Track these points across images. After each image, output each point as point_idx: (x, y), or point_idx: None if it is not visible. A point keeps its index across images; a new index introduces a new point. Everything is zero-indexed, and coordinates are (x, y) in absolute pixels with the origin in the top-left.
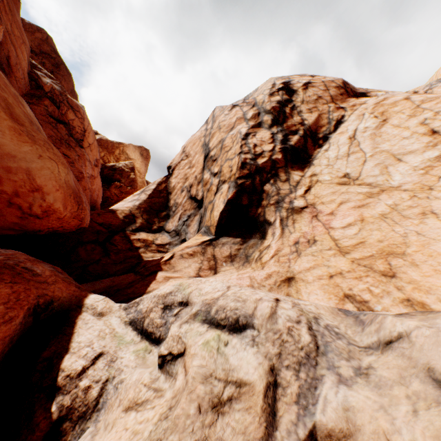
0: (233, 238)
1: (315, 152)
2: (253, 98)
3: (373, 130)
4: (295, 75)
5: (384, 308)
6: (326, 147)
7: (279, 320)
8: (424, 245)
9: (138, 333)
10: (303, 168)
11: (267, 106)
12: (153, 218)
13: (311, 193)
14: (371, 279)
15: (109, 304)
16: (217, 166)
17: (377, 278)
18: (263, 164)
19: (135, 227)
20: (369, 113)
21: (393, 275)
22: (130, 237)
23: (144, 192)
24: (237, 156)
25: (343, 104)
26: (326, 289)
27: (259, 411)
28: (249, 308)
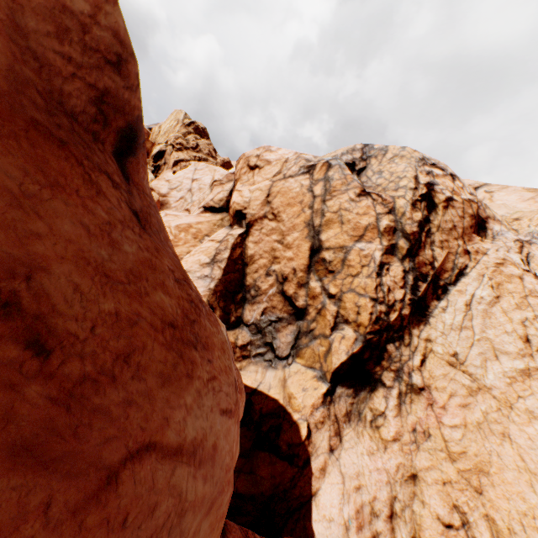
0: (346, 387)
1: (432, 304)
2: (393, 197)
3: (486, 306)
4: (437, 164)
5: (474, 520)
6: (444, 305)
7: None
8: (500, 469)
9: None
10: (419, 322)
11: (406, 225)
12: (229, 305)
13: (426, 367)
14: (468, 493)
15: None
16: (335, 285)
17: (472, 493)
18: (394, 321)
19: None
20: (488, 277)
21: (481, 492)
22: None
23: (217, 264)
24: (369, 300)
25: (469, 244)
26: (441, 495)
27: None
28: None
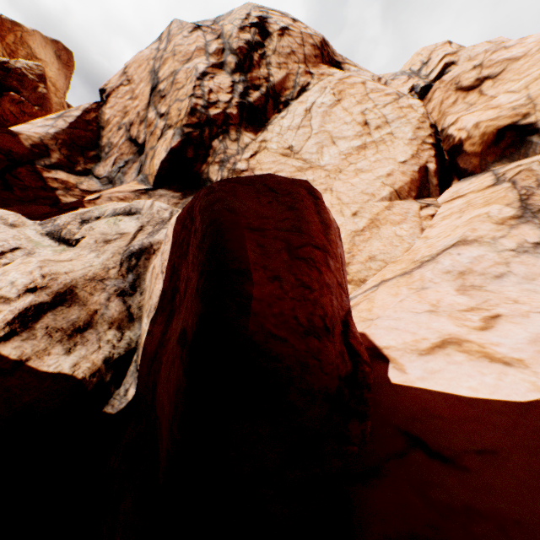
0: (173, 191)
1: (273, 117)
2: (221, 25)
3: (327, 108)
4: (277, 11)
5: None
6: (284, 115)
7: (155, 208)
8: None
9: (56, 241)
10: (258, 132)
11: (234, 43)
12: (77, 157)
13: (255, 158)
14: None
15: (22, 220)
16: (165, 105)
17: None
18: (215, 116)
19: (50, 162)
20: (331, 88)
21: None
22: (43, 174)
23: (63, 118)
24: (188, 99)
25: (314, 69)
26: None
27: (129, 239)
28: (142, 206)
